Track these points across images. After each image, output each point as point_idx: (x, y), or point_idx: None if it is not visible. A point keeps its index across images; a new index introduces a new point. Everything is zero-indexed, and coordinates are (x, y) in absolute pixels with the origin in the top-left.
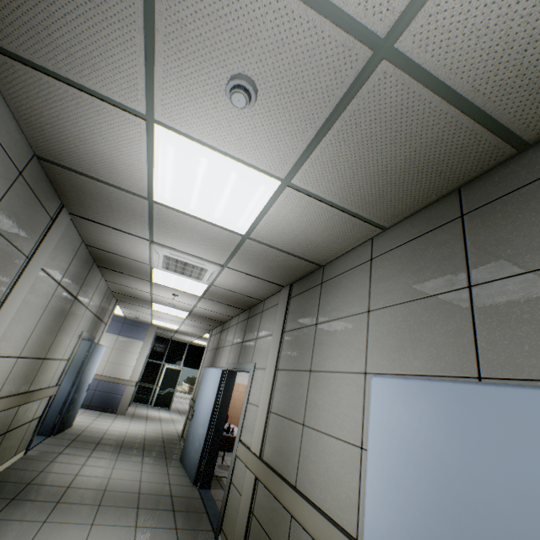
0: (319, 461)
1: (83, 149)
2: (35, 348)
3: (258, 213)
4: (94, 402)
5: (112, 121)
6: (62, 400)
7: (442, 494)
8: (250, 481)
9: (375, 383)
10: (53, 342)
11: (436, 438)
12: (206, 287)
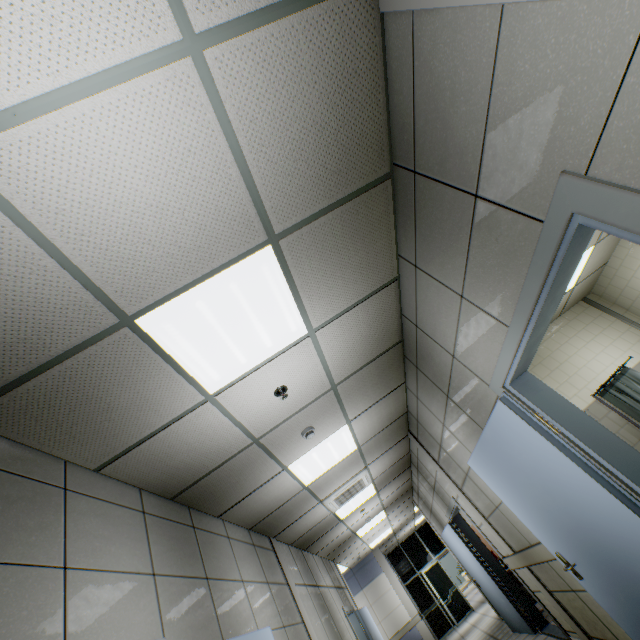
0: (516, 518)
1: (267, 504)
2: None
3: (352, 437)
4: None
5: (272, 483)
6: None
7: (514, 489)
8: (529, 574)
9: (470, 465)
10: (338, 631)
11: (494, 470)
12: (372, 485)
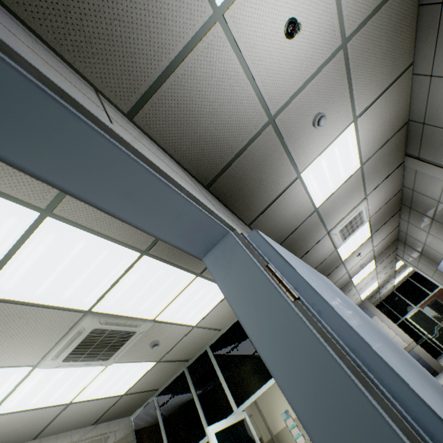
0: None
1: (286, 222)
2: None
3: (356, 148)
4: None
5: (289, 195)
6: None
7: None
8: None
9: None
10: None
11: None
12: (367, 225)
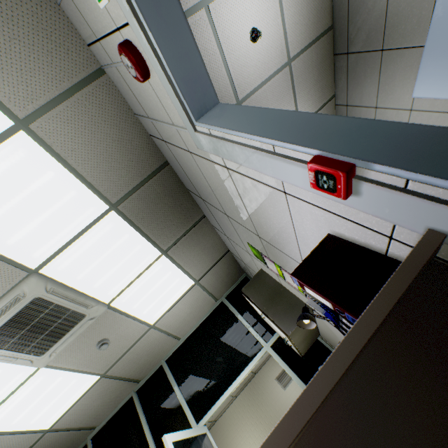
0: None
1: None
2: None
3: None
4: None
5: None
6: None
7: None
8: None
9: (415, 95)
10: None
11: (446, 62)
12: None
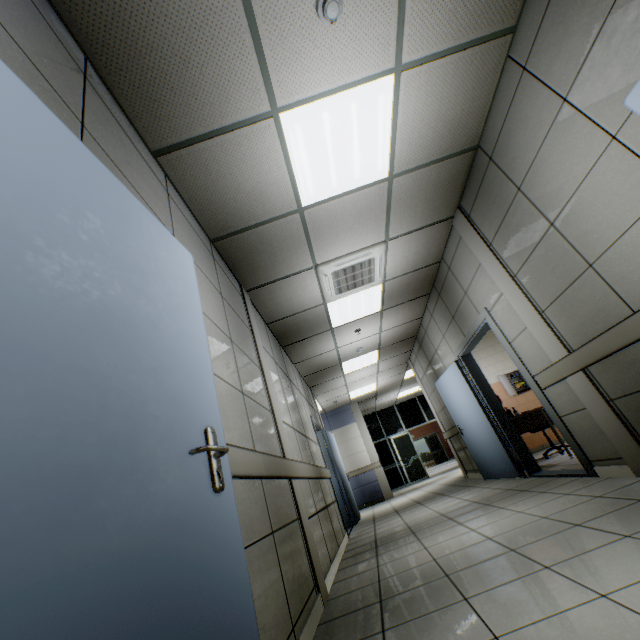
0: (638, 261)
1: (239, 199)
2: (296, 423)
3: (389, 134)
4: (359, 501)
5: (251, 143)
6: (337, 491)
7: None
8: (580, 383)
9: (631, 101)
10: (301, 421)
11: None
12: (380, 291)
